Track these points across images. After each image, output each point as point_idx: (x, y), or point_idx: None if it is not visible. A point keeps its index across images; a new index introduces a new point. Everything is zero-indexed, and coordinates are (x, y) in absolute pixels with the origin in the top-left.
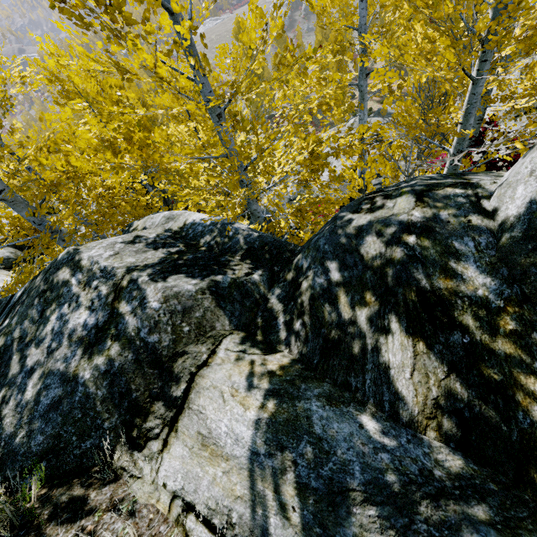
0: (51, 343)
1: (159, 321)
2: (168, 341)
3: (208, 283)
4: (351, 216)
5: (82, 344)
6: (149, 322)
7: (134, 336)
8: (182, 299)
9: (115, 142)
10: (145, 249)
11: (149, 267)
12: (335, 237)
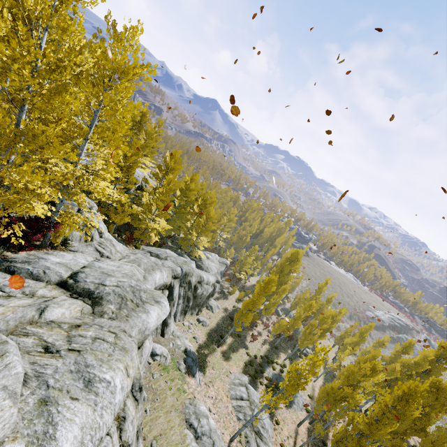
0: None
1: None
2: None
3: None
4: None
5: None
6: None
7: None
8: None
9: None
10: None
11: None
12: None
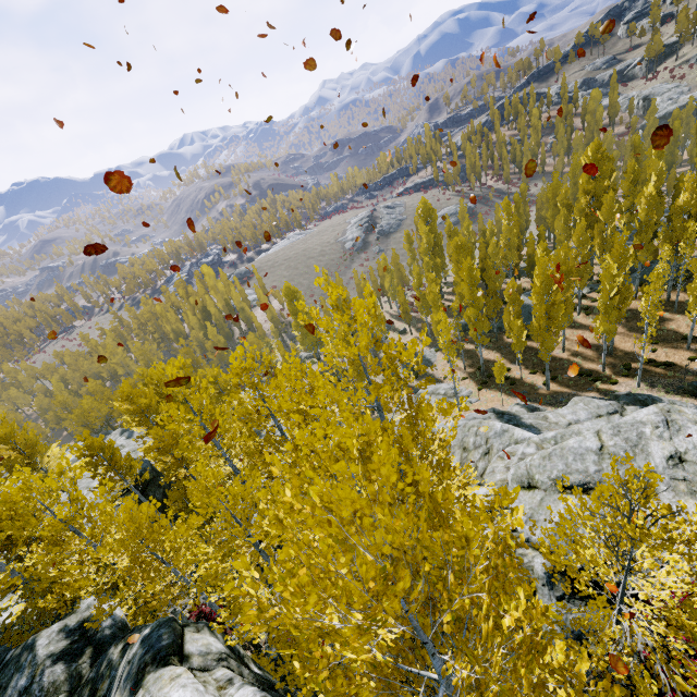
0: (11, 692)
1: (44, 686)
2: (44, 695)
3: (67, 668)
4: (113, 646)
5: (19, 694)
6: (41, 687)
7: (34, 693)
8: (55, 676)
9: (61, 592)
10: (62, 638)
11: (55, 655)
12: (104, 656)
